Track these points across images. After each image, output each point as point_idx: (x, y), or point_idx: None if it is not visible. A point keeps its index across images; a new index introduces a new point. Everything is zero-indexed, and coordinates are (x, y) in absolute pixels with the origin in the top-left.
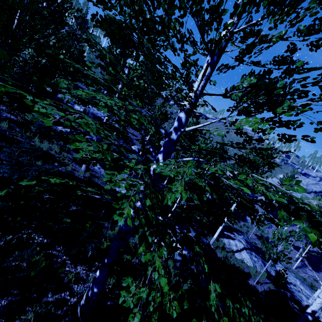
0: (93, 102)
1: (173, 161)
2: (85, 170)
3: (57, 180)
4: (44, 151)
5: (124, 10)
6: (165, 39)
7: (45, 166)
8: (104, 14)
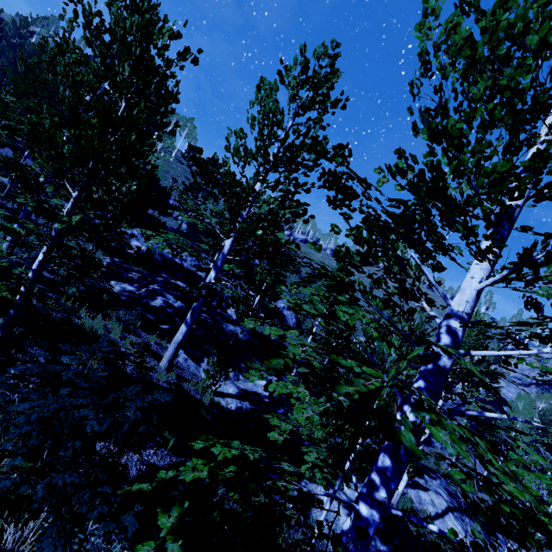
0: (197, 252)
1: (531, 450)
2: (167, 367)
3: (227, 453)
4: (99, 335)
5: (252, 116)
6: (316, 158)
7: (157, 398)
8: (335, 169)
